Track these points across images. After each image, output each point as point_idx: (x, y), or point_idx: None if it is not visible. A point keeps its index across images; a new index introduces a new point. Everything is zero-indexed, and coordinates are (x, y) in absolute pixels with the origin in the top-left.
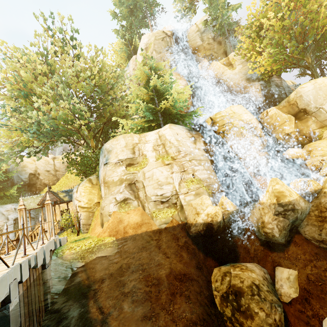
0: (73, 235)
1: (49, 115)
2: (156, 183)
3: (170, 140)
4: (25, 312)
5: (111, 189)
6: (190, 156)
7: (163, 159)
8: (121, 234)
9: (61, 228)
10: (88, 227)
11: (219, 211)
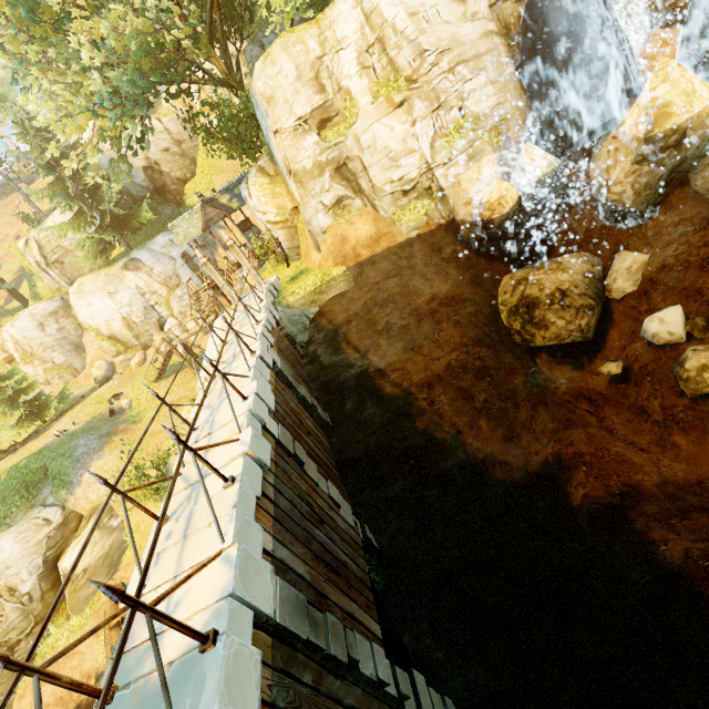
0: (281, 267)
1: (106, 45)
2: (386, 158)
3: (395, 21)
4: (288, 365)
5: (309, 187)
6: (450, 54)
7: (388, 89)
8: (351, 260)
9: (256, 257)
10: (298, 252)
11: (507, 195)
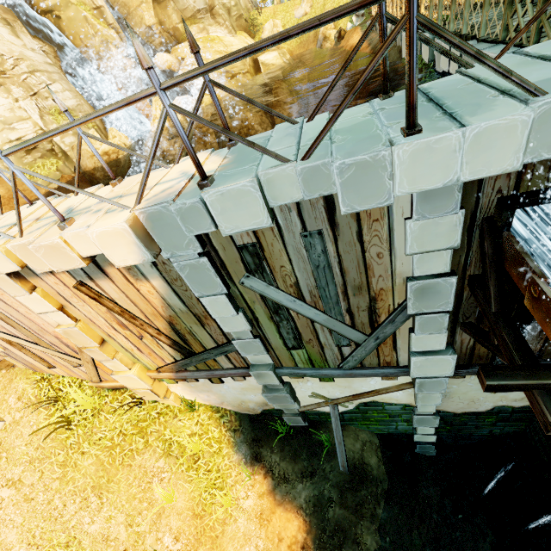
0: None
1: None
2: None
3: None
4: None
5: None
6: (27, 65)
7: None
8: None
9: None
10: None
11: (122, 144)
